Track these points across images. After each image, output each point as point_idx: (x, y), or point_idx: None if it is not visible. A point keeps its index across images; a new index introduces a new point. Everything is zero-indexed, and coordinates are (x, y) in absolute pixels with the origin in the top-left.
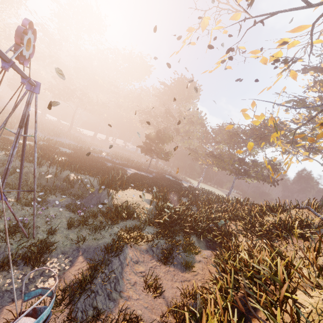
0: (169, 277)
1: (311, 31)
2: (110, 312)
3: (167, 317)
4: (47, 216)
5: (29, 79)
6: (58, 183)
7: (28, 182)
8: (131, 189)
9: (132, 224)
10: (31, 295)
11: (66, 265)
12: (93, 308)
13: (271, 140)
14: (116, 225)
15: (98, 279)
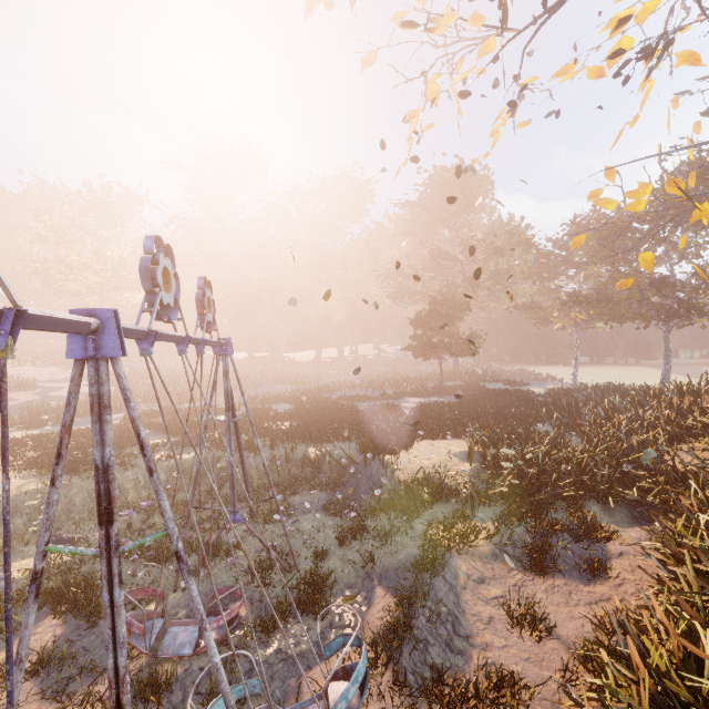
0: (560, 599)
1: None
2: (462, 673)
3: (575, 671)
4: (302, 533)
5: (220, 344)
6: (296, 471)
7: (253, 484)
8: (423, 441)
9: (447, 510)
10: (332, 648)
11: (361, 605)
12: (428, 667)
13: (703, 219)
14: (419, 520)
15: (420, 619)
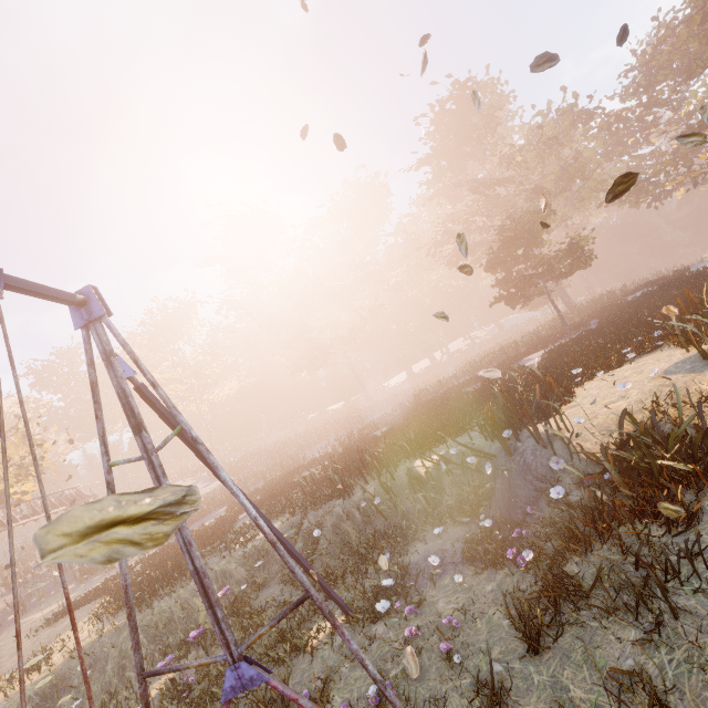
0: None
1: None
2: None
3: None
4: (438, 631)
5: None
6: (408, 503)
7: (352, 545)
8: (586, 383)
9: None
10: None
11: None
12: None
13: None
14: (701, 526)
15: None
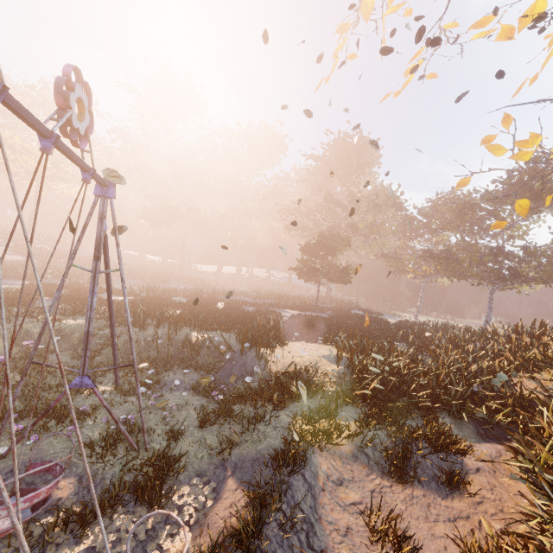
0: (419, 512)
1: None
2: None
3: None
4: (164, 409)
5: (92, 172)
6: (175, 351)
7: (130, 357)
8: (296, 342)
9: (312, 405)
10: None
11: (207, 498)
12: None
13: None
14: (284, 411)
15: (272, 525)
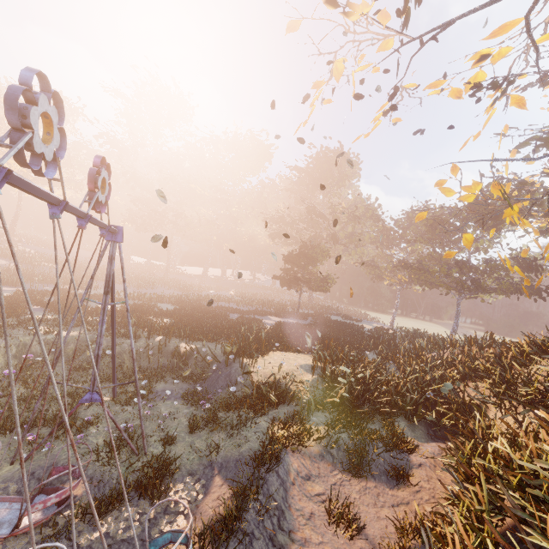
0: (370, 500)
1: (527, 28)
2: None
3: None
4: (158, 417)
5: (109, 228)
6: (165, 361)
7: (123, 367)
8: (277, 352)
9: (288, 412)
10: (158, 544)
11: (198, 492)
12: None
13: (507, 220)
14: (263, 418)
15: (250, 512)
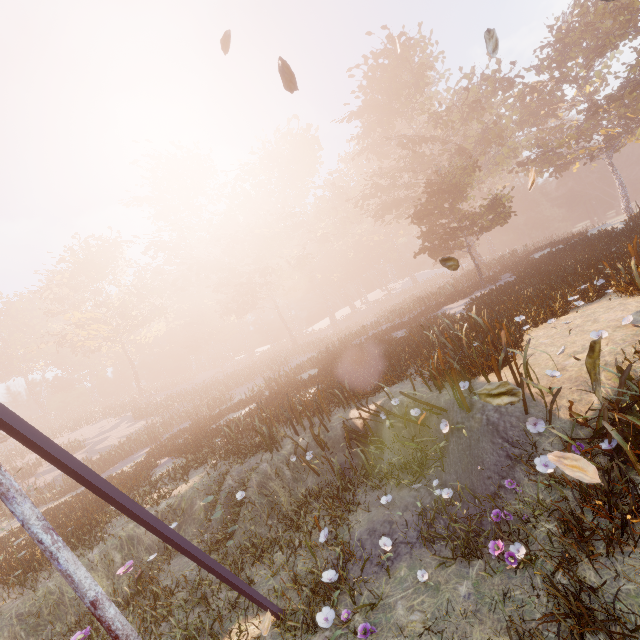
0: None
1: None
2: None
3: None
4: None
5: None
6: (342, 457)
7: (281, 506)
8: (530, 331)
9: None
10: None
11: None
12: None
13: None
14: None
15: None
